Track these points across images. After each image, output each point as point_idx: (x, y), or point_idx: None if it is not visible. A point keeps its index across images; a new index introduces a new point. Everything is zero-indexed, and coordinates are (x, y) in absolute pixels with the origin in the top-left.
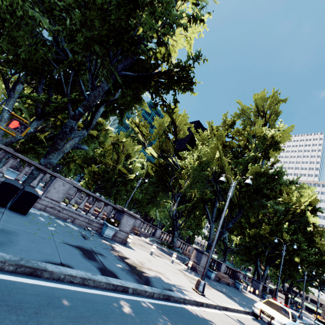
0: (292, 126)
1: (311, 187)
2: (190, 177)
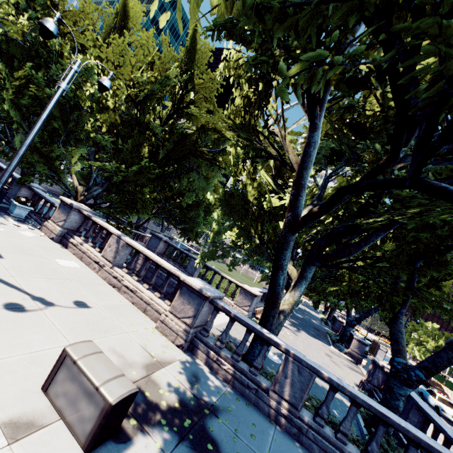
0: None
1: None
2: None
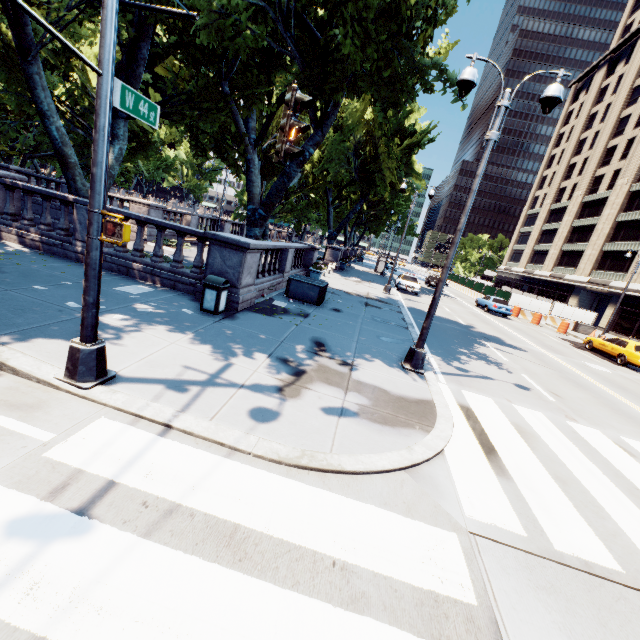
0: (456, 41)
1: (420, 109)
2: (324, 153)
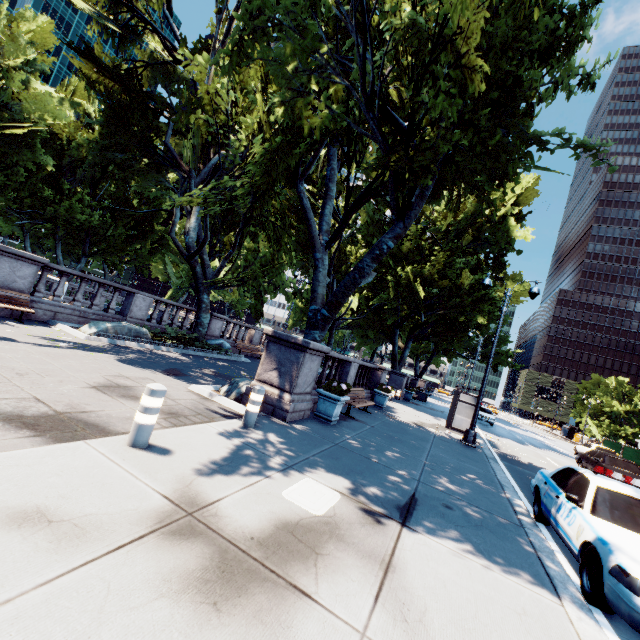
0: None
1: None
2: None
